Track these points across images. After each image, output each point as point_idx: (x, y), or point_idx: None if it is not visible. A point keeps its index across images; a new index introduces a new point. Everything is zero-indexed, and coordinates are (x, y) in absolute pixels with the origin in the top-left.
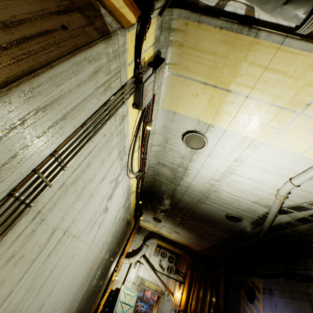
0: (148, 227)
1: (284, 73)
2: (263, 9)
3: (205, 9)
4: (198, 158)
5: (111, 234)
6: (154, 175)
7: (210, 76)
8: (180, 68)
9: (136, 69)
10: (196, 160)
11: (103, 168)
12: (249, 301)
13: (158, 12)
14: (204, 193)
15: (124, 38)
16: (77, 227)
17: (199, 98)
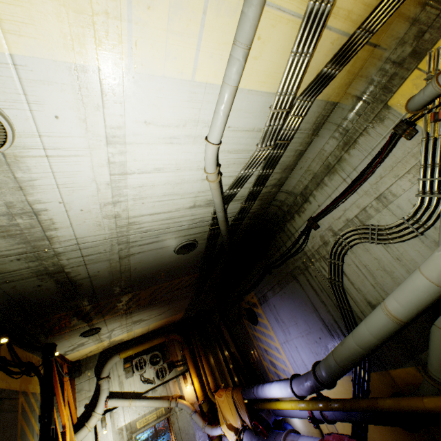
0: (90, 351)
1: None
2: None
3: None
4: (31, 173)
5: None
6: None
7: None
8: None
9: None
10: (33, 181)
11: None
12: (254, 325)
13: None
14: (116, 239)
15: None
16: None
17: None
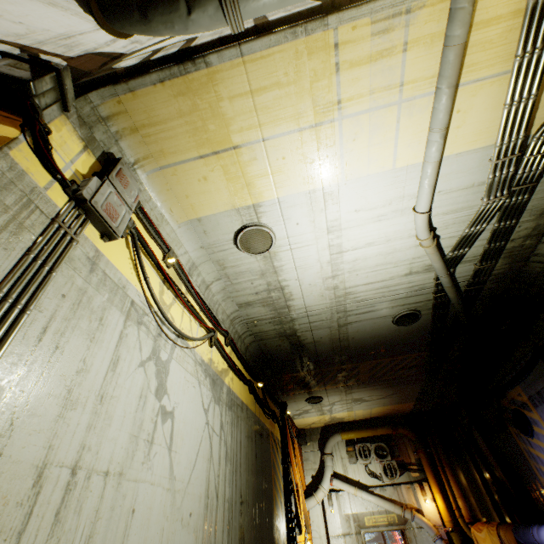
0: (313, 422)
1: (277, 85)
2: (177, 32)
3: (128, 73)
4: (281, 261)
5: (220, 458)
6: (250, 328)
7: (199, 144)
8: (157, 158)
9: (67, 189)
10: (282, 267)
11: (102, 347)
12: (527, 436)
13: (60, 108)
14: (335, 308)
15: (9, 159)
16: (104, 457)
17: (211, 179)
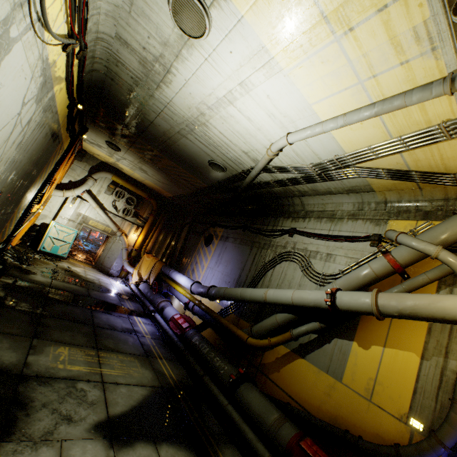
0: (98, 154)
1: None
2: None
3: None
4: (190, 57)
5: (14, 143)
6: (109, 61)
7: None
8: None
9: None
10: (186, 60)
11: None
12: (205, 245)
13: None
14: (188, 123)
15: None
16: None
17: None
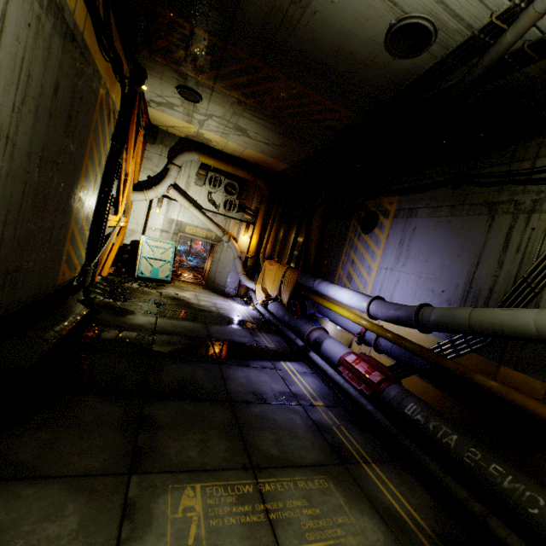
0: (173, 126)
1: None
2: None
3: None
4: None
5: None
6: None
7: None
8: None
9: None
10: None
11: None
12: (364, 232)
13: None
14: None
15: None
16: None
17: None
